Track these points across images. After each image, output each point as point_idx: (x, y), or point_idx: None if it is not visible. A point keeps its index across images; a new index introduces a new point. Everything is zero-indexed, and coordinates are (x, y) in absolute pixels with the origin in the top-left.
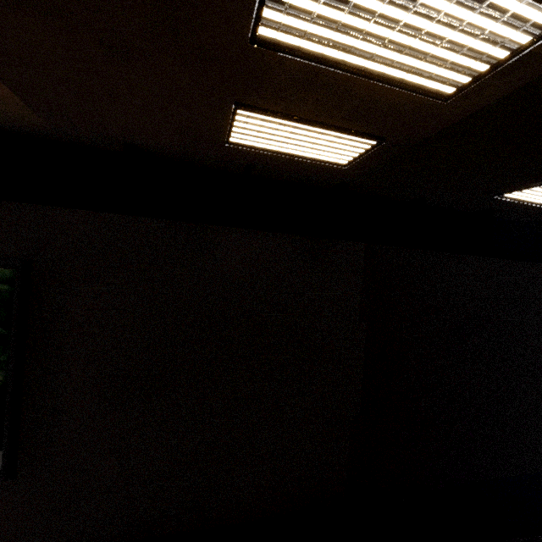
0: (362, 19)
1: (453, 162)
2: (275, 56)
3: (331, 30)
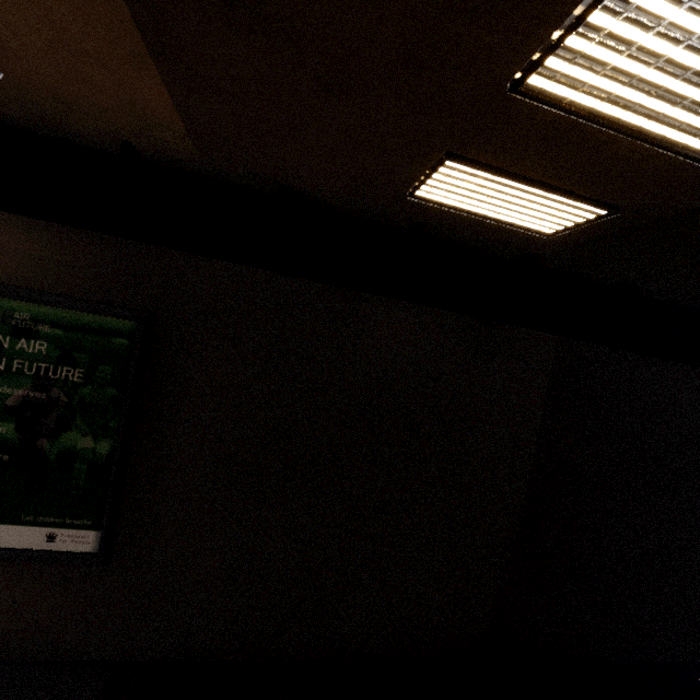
0: (668, 76)
1: (699, 244)
2: (529, 106)
3: (621, 84)
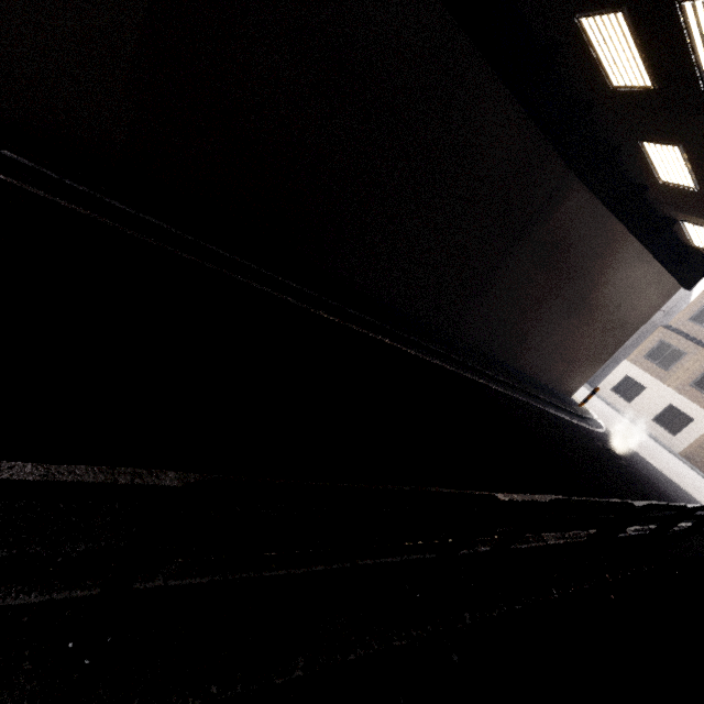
0: None
1: None
2: None
3: None
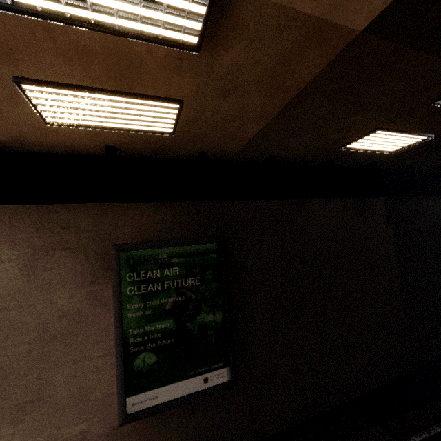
0: None
1: None
2: (429, 107)
3: None
